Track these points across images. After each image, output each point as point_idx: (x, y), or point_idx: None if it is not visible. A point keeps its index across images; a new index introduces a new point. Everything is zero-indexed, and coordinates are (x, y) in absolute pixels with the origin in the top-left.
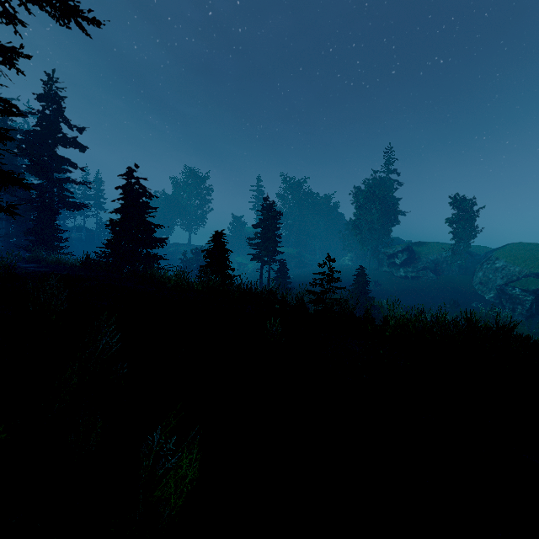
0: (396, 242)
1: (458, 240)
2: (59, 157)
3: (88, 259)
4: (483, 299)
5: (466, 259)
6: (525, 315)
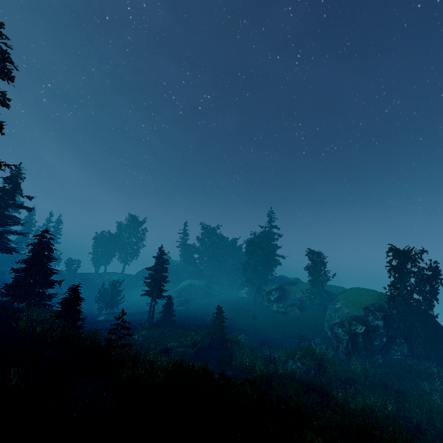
0: (281, 279)
1: (314, 283)
2: (5, 217)
3: None
4: (326, 335)
5: (324, 298)
6: (345, 352)
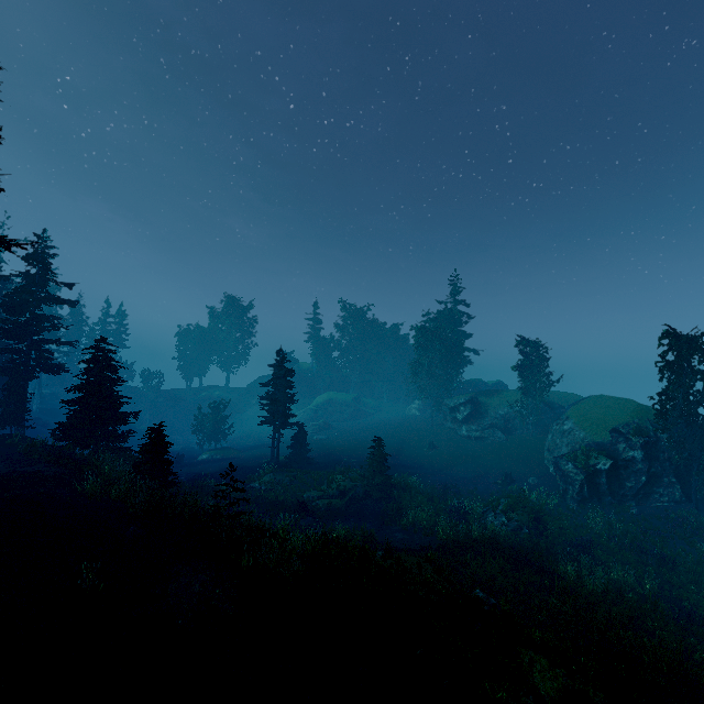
0: (473, 385)
1: (529, 391)
2: (39, 319)
3: (31, 447)
4: (546, 472)
5: (545, 414)
6: (577, 499)
